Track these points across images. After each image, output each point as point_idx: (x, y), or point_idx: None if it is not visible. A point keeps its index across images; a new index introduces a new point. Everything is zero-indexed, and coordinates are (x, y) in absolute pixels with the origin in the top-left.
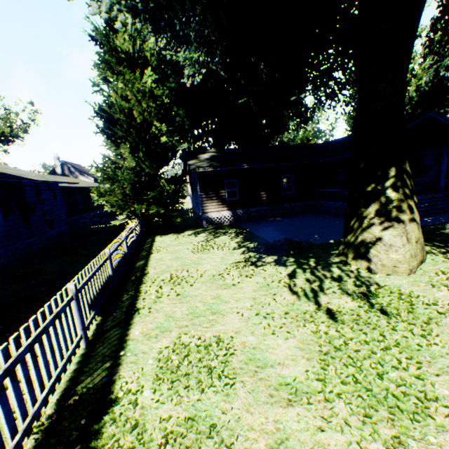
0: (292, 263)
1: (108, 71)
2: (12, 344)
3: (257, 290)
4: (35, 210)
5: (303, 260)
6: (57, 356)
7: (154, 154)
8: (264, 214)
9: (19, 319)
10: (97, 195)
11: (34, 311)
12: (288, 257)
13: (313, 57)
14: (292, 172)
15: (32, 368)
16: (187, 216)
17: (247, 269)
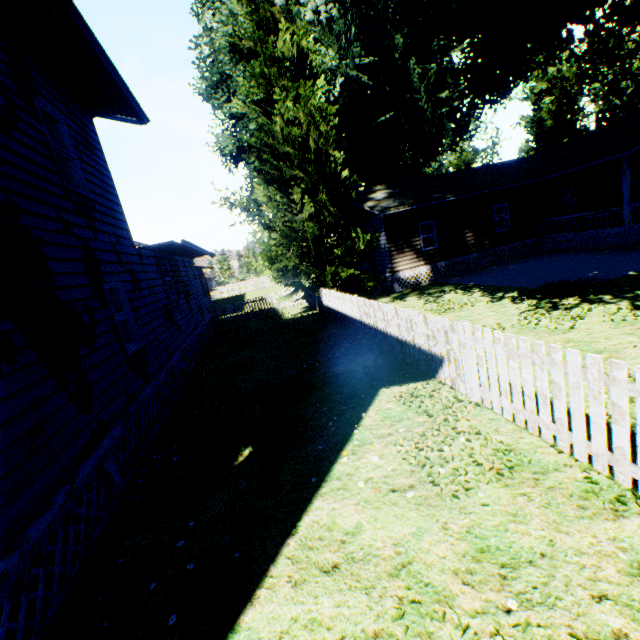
0: (614, 299)
1: (276, 88)
2: (559, 354)
3: (617, 327)
4: (190, 292)
5: (626, 294)
6: (507, 396)
7: (336, 196)
8: (473, 264)
9: (324, 397)
10: (267, 262)
11: (327, 389)
12: (597, 296)
13: (587, 16)
14: (506, 201)
15: (546, 392)
16: (382, 277)
17: (559, 312)
